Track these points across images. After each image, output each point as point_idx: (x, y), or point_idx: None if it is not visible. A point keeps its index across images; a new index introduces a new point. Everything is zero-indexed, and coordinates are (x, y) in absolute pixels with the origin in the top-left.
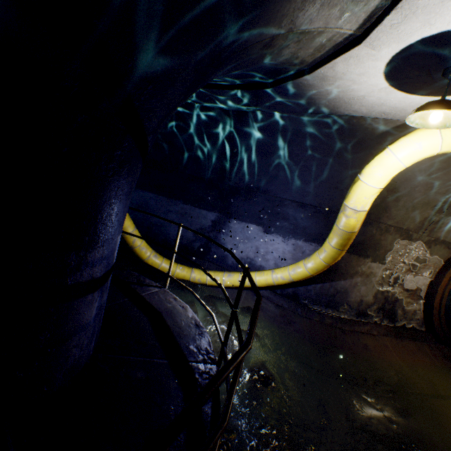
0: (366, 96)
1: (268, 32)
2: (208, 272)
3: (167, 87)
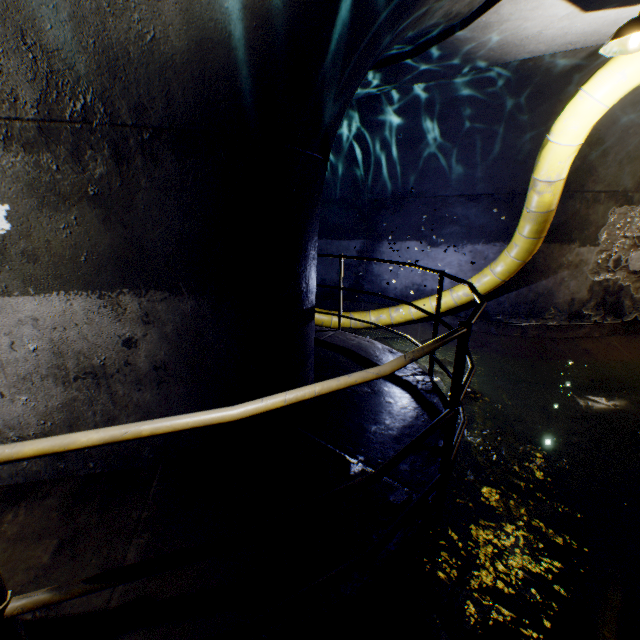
0: (543, 30)
1: (425, 7)
2: (370, 312)
3: (346, 106)
